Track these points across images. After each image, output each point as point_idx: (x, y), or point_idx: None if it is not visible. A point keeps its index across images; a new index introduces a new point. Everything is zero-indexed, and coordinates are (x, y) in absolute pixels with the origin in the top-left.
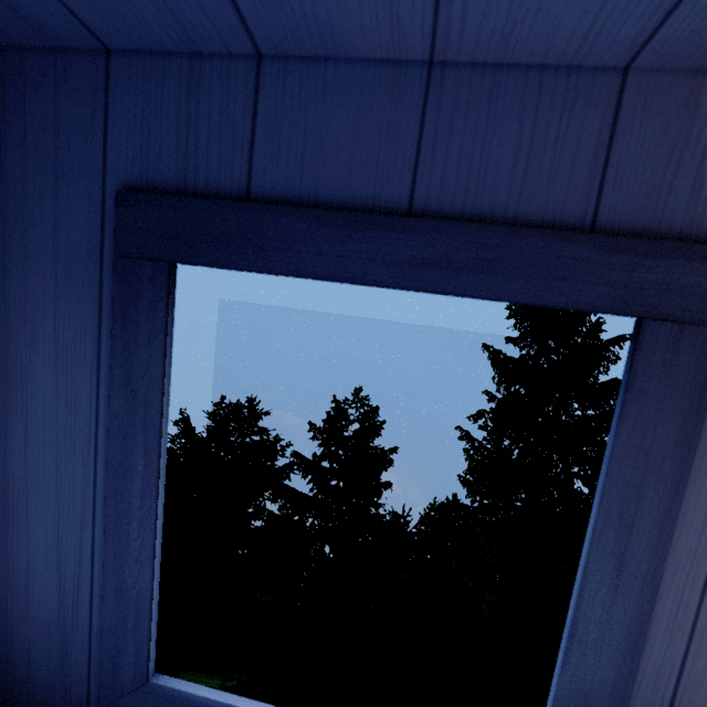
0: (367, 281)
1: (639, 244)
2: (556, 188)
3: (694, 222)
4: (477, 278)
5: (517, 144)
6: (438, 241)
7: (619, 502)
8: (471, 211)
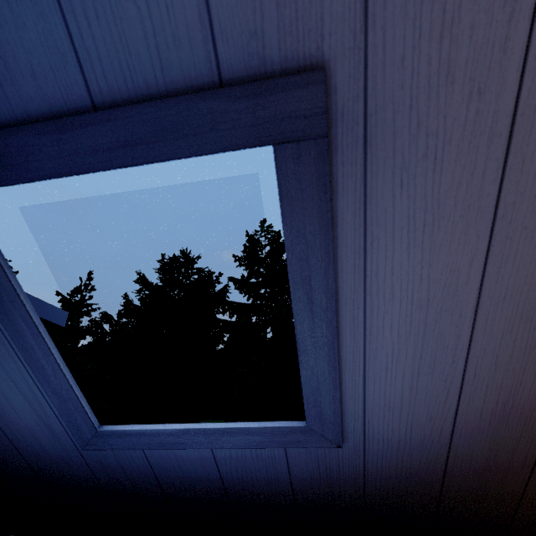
0: (88, 170)
1: (250, 88)
2: (184, 56)
3: (288, 57)
4: (157, 147)
5: (142, 24)
6: (119, 126)
7: (298, 270)
8: (135, 94)
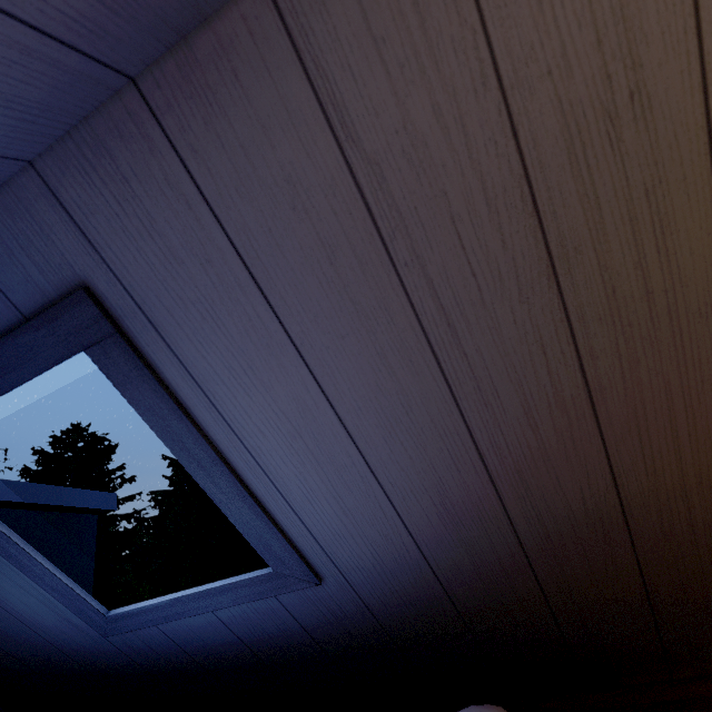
0: None
1: (42, 319)
2: None
3: (57, 286)
4: (8, 378)
5: None
6: None
7: (168, 437)
8: None
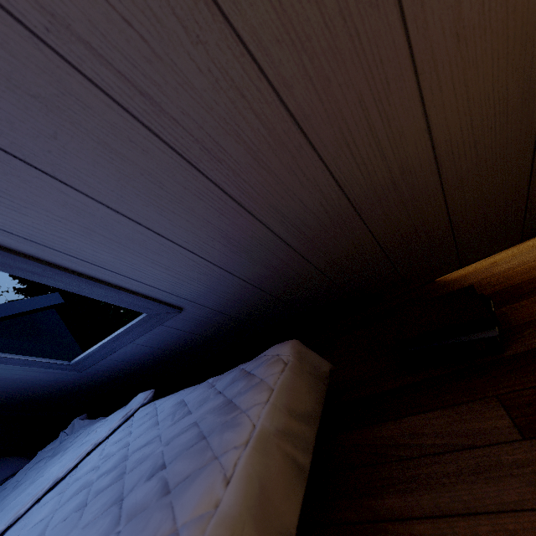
0: None
1: None
2: None
3: None
4: None
5: None
6: None
7: None
8: None
